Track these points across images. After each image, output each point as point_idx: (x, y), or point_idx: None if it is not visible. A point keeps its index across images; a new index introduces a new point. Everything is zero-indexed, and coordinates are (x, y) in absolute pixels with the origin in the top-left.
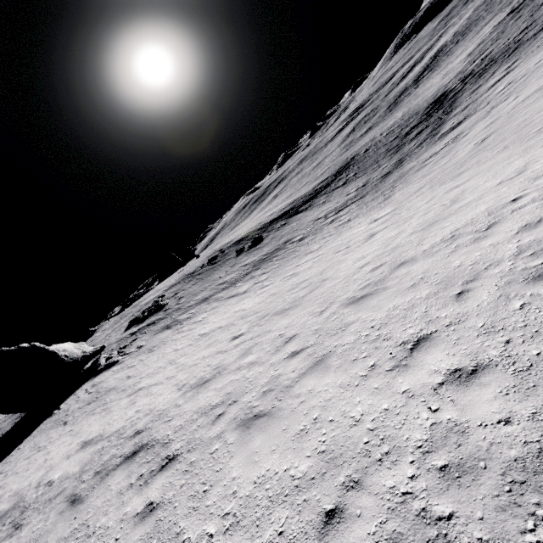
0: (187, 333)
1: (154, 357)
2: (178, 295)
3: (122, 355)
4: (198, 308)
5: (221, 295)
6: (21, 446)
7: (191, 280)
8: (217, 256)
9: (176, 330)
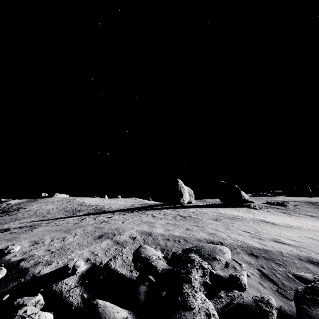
0: (292, 218)
1: (274, 216)
2: (297, 206)
3: (260, 209)
4: (305, 216)
5: None
6: (225, 208)
7: (310, 205)
8: None
9: (288, 215)
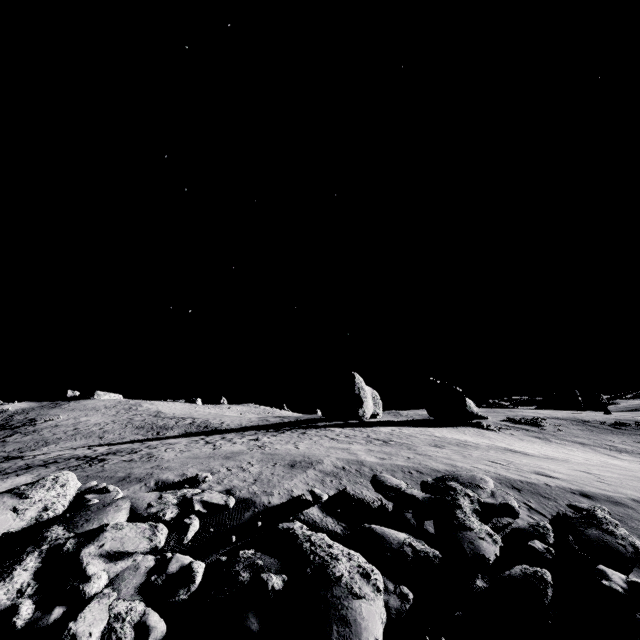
0: (553, 447)
1: (524, 443)
2: (558, 427)
3: (498, 430)
4: (572, 444)
5: (599, 449)
6: (440, 428)
7: (579, 425)
8: (628, 425)
9: (545, 442)
